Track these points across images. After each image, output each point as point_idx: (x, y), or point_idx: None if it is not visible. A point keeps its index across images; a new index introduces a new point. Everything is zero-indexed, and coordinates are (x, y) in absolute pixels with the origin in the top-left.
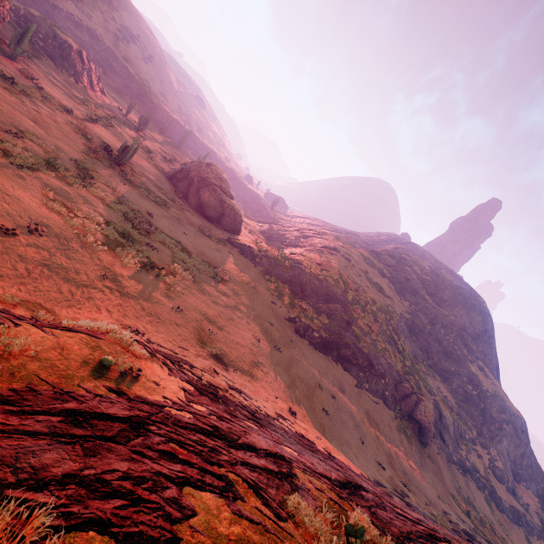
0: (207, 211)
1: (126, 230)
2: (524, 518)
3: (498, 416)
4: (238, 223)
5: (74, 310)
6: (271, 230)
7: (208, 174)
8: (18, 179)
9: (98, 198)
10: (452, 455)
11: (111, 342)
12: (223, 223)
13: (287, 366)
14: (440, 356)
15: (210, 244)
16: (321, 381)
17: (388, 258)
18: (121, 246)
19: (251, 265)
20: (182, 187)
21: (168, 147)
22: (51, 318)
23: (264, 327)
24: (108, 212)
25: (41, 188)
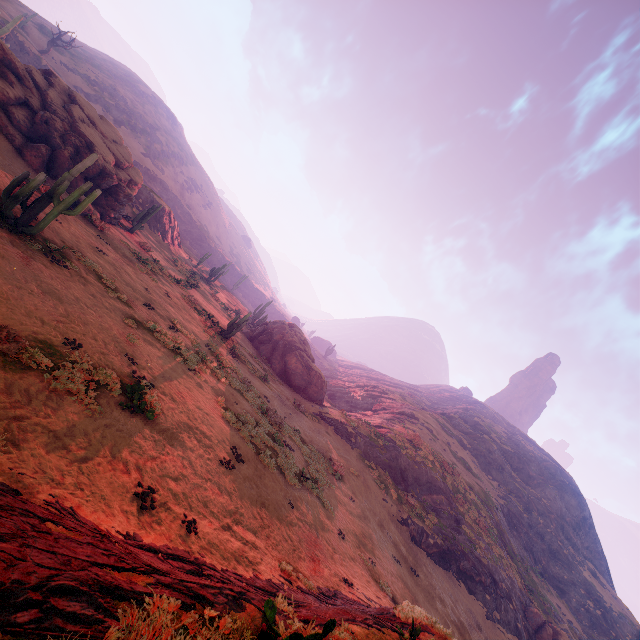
0: (293, 378)
1: (276, 433)
2: None
3: None
4: (323, 392)
5: (303, 564)
6: (332, 387)
7: (293, 337)
8: (200, 389)
9: (237, 390)
10: None
11: (437, 635)
12: (310, 392)
13: (432, 599)
14: (547, 557)
15: (309, 423)
16: (460, 615)
17: (462, 423)
18: (276, 454)
19: (348, 447)
20: (265, 350)
21: (228, 294)
22: (312, 585)
23: (392, 539)
24: (249, 407)
25: (213, 394)
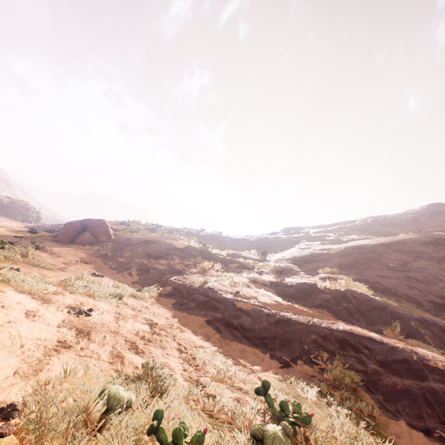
0: None
1: None
2: (393, 359)
3: (391, 243)
4: None
5: None
6: None
7: None
8: None
9: None
10: (120, 257)
11: None
12: None
13: None
14: (288, 245)
15: None
16: None
17: None
18: None
19: None
20: None
21: None
22: None
23: None
24: None
25: None
